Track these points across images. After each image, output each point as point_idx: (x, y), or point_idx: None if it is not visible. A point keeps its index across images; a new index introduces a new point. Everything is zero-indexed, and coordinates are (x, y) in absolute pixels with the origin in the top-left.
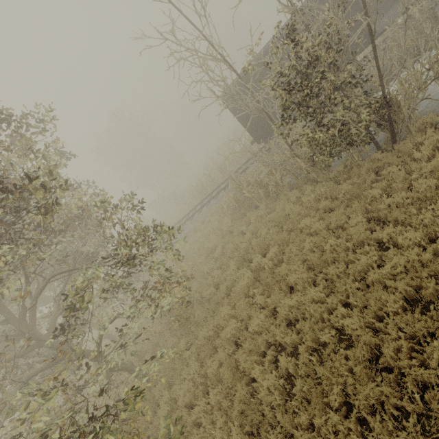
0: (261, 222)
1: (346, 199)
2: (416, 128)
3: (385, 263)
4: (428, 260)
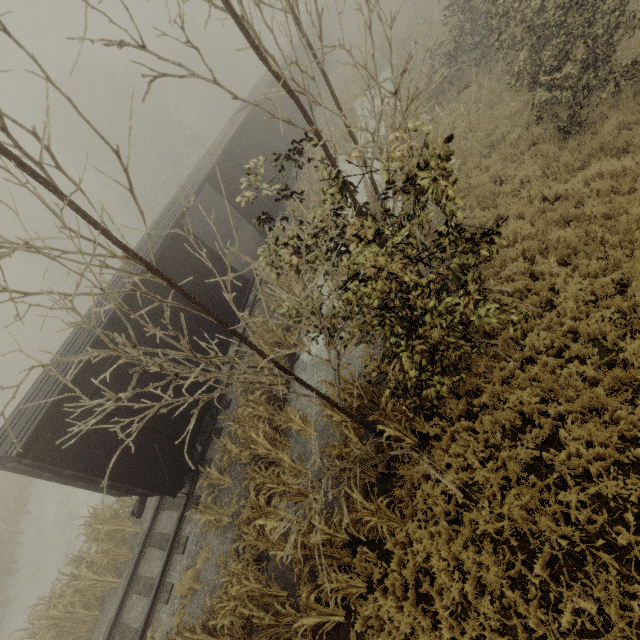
0: None
1: (537, 414)
2: None
3: None
4: None
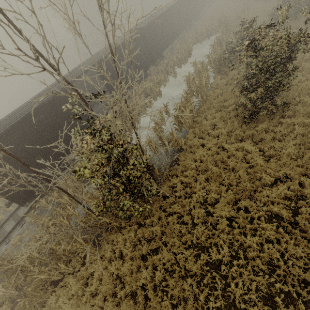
0: (82, 303)
1: (158, 237)
2: (165, 177)
3: (227, 280)
4: (246, 264)
